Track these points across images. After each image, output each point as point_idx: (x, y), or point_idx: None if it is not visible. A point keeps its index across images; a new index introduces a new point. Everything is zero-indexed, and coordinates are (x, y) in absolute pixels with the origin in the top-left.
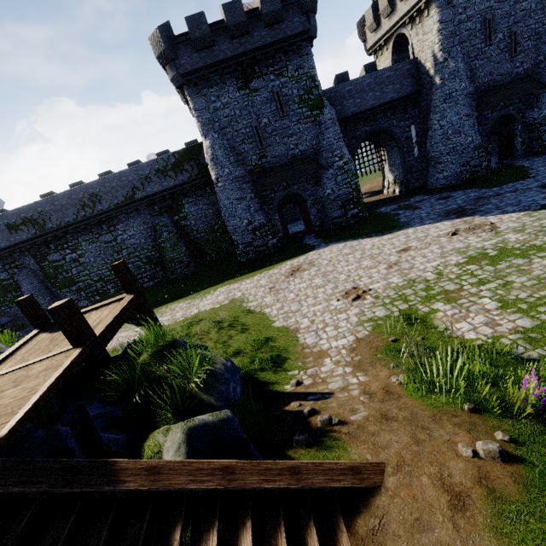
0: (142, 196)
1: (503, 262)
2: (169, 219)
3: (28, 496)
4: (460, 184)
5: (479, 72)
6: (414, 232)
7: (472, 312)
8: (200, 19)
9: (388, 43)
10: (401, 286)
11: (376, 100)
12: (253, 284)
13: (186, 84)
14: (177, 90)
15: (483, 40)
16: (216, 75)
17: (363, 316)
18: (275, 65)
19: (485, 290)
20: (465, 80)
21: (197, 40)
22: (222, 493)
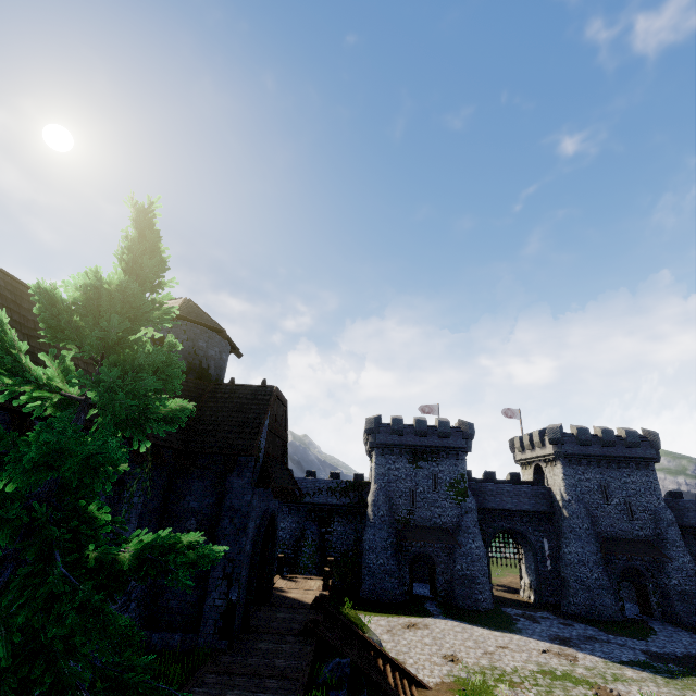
0: (309, 501)
1: (560, 680)
2: (318, 528)
3: (340, 620)
4: (589, 618)
5: (600, 520)
6: (518, 638)
7: (518, 695)
8: (400, 421)
9: (531, 465)
10: (485, 666)
11: (514, 505)
12: (374, 621)
13: (377, 447)
14: (366, 440)
15: (601, 498)
16: (397, 449)
17: (451, 672)
18: (438, 458)
19: (535, 689)
20: (587, 522)
21: (394, 430)
22: (382, 653)
